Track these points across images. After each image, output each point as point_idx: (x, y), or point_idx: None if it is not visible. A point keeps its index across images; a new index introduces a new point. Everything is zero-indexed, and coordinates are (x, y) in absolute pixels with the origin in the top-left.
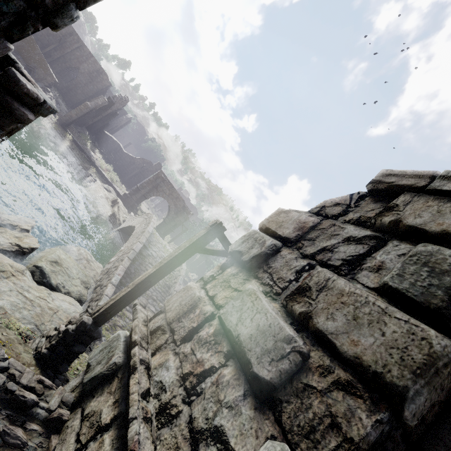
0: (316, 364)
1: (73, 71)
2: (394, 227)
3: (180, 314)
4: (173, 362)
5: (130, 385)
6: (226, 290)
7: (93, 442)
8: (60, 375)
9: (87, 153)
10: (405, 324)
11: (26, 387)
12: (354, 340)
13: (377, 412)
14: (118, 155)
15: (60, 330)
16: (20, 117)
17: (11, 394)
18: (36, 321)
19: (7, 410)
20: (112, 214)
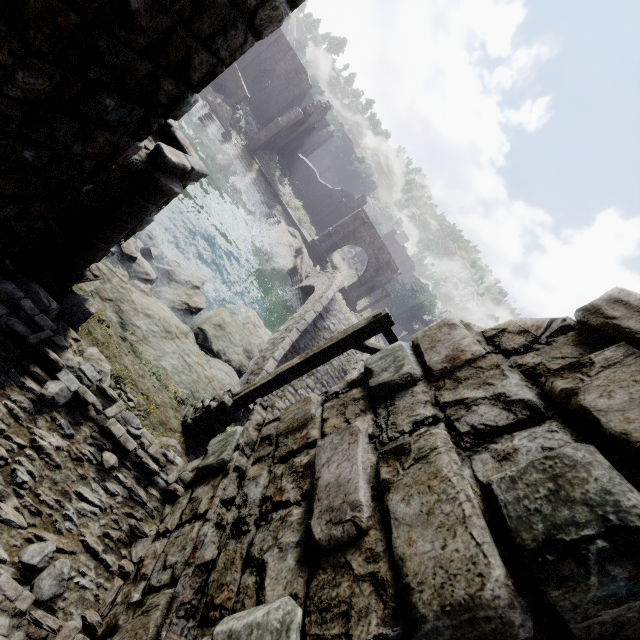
0: (368, 546)
1: (269, 74)
2: (565, 400)
3: (289, 429)
4: (263, 480)
5: (218, 488)
6: (339, 417)
7: (188, 524)
8: (201, 448)
9: (274, 187)
10: (474, 547)
11: (152, 456)
12: (412, 539)
13: (387, 626)
14: (312, 186)
15: (205, 405)
16: (168, 192)
17: (140, 460)
18: (192, 387)
19: (136, 471)
20: (293, 267)
